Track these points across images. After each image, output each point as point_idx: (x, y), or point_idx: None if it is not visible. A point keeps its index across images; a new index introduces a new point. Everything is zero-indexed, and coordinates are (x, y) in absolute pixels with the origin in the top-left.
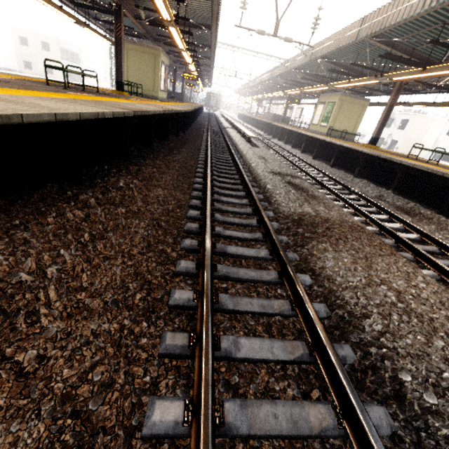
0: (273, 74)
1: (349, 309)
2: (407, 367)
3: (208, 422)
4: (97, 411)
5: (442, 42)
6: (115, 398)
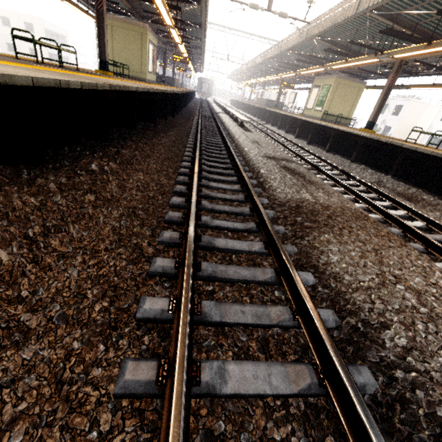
0: (266, 56)
1: (362, 316)
2: None
3: None
4: None
5: None
6: None
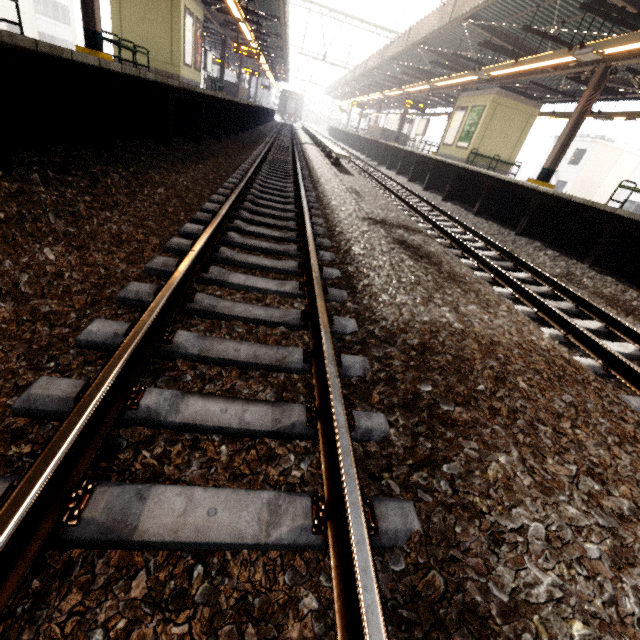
0: (384, 55)
1: None
2: None
3: None
4: None
5: None
6: None
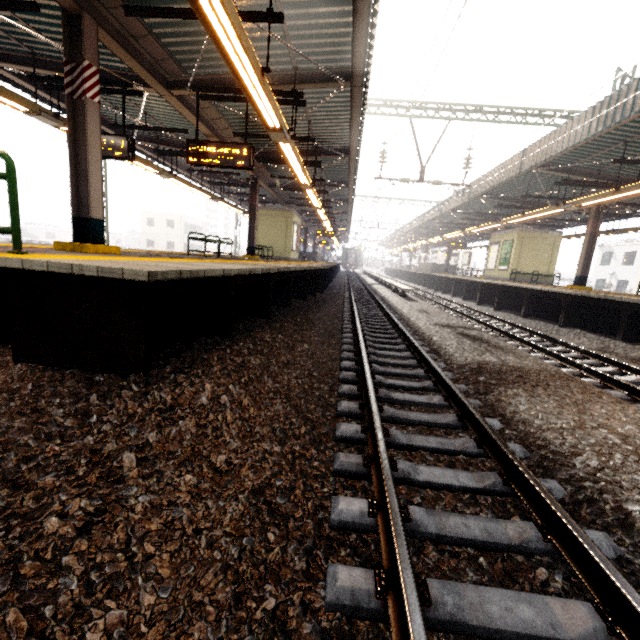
0: (424, 219)
1: (552, 448)
2: (633, 498)
3: (394, 503)
4: (285, 505)
5: (630, 160)
6: (298, 499)
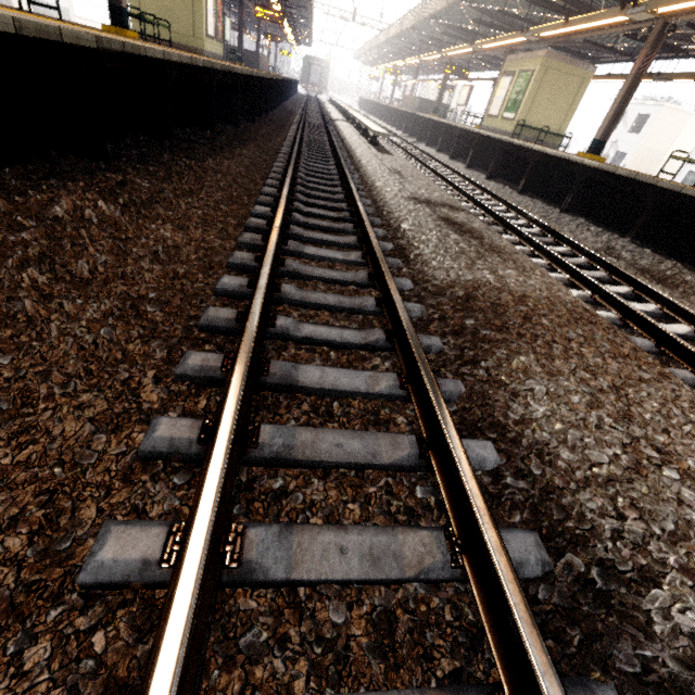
0: (422, 13)
1: (601, 552)
2: None
3: None
4: None
5: None
6: None
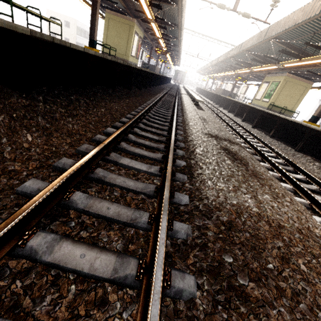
0: (227, 55)
1: None
2: None
3: None
4: None
5: None
6: None
